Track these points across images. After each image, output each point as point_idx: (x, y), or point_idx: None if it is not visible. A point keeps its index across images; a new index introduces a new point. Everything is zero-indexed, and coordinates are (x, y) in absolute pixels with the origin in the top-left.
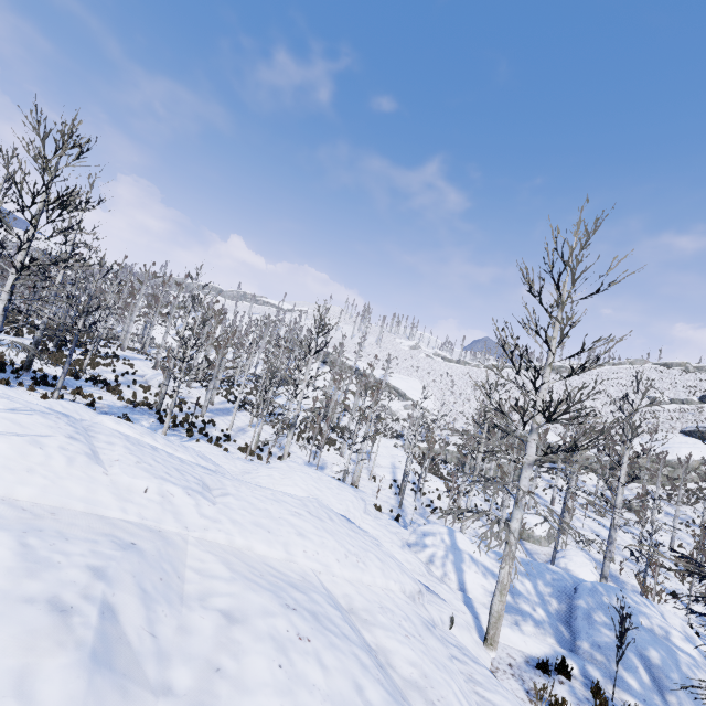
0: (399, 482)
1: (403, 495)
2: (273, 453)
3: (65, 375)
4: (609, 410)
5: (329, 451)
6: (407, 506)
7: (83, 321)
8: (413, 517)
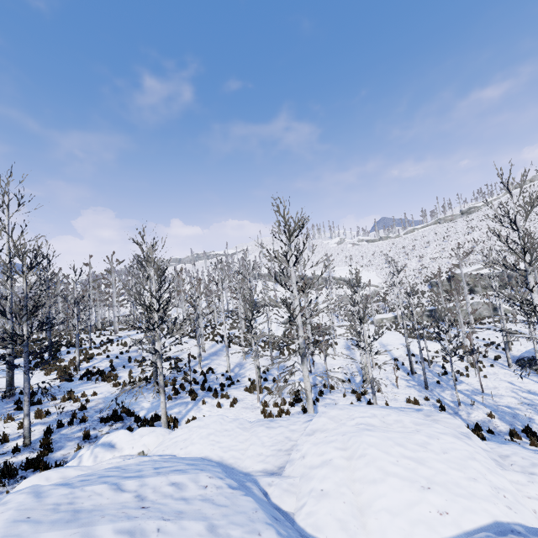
0: (400, 359)
1: (425, 376)
2: (276, 378)
3: (29, 396)
4: (537, 225)
5: (320, 354)
6: (429, 383)
7: (26, 328)
8: (447, 396)
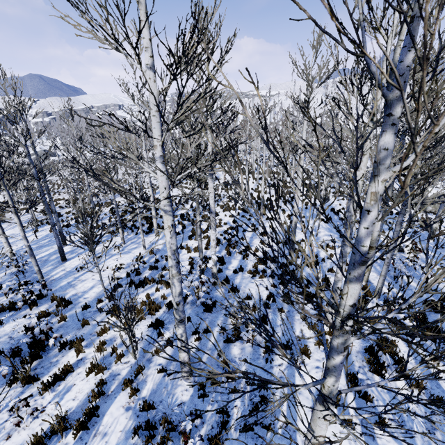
0: None
1: None
2: None
3: None
4: None
5: None
6: None
7: None
8: None
